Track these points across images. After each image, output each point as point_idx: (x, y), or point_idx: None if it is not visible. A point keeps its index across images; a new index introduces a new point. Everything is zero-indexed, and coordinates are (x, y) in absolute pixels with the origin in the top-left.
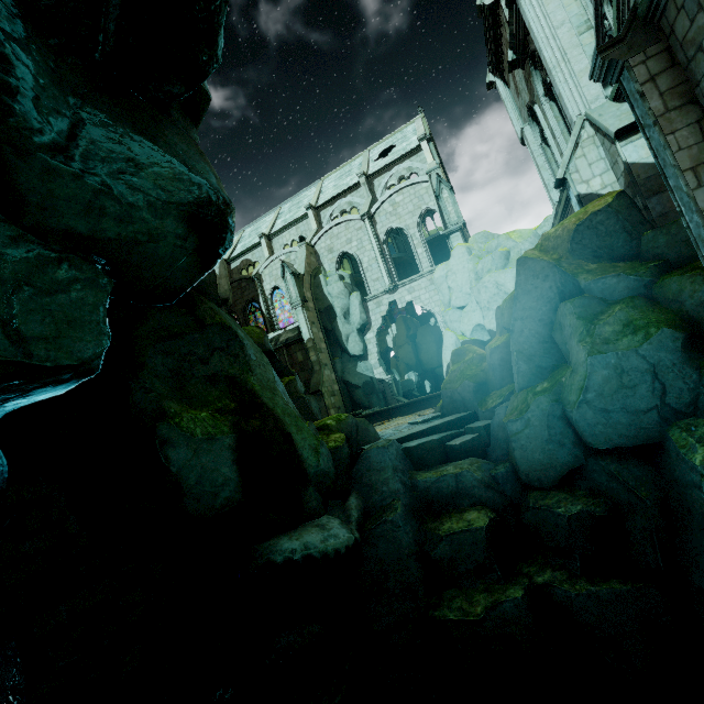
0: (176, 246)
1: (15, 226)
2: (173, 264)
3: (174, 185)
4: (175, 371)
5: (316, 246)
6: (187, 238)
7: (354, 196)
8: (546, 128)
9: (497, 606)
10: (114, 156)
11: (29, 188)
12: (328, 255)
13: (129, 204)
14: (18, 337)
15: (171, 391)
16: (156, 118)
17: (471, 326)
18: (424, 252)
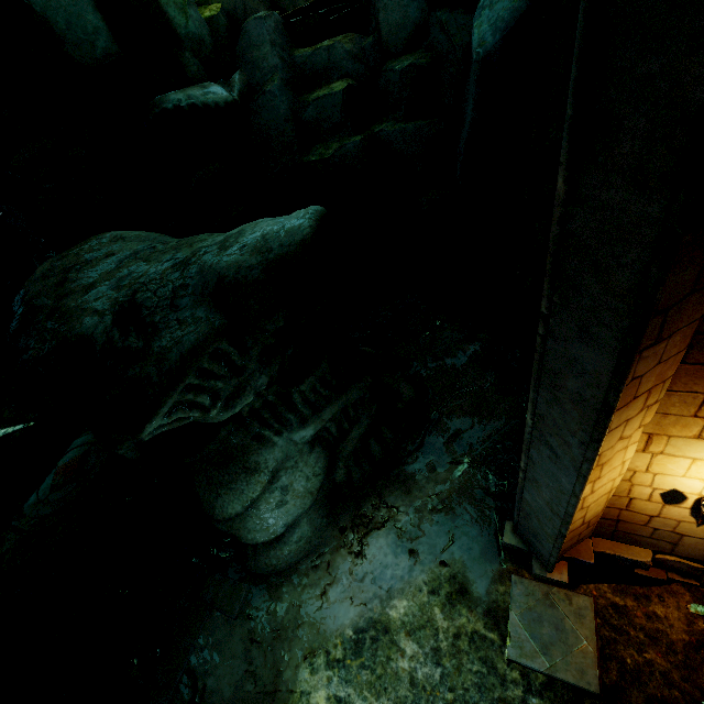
0: None
1: None
2: None
3: None
4: None
5: None
6: None
7: None
8: None
9: (342, 147)
10: None
11: None
12: None
13: None
14: None
15: None
16: None
17: None
18: None
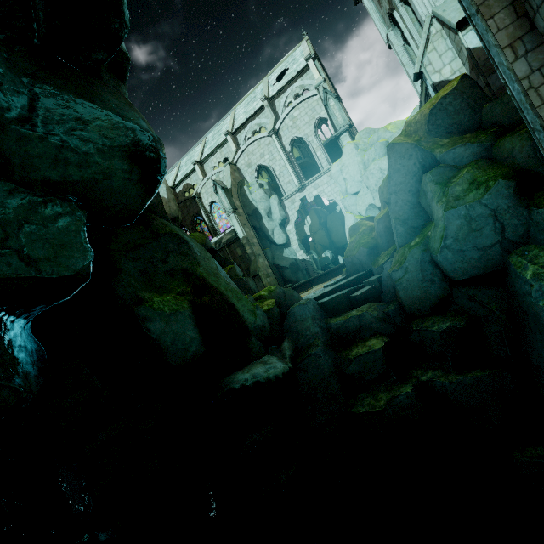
0: (125, 179)
1: (9, 182)
2: (126, 193)
3: (114, 133)
4: (144, 271)
5: (237, 164)
6: (132, 171)
7: (261, 117)
8: (405, 30)
9: (394, 399)
10: (66, 118)
11: (11, 153)
12: (248, 170)
13: (84, 152)
14: (29, 260)
15: (143, 285)
16: (90, 82)
17: (365, 206)
18: (322, 154)
